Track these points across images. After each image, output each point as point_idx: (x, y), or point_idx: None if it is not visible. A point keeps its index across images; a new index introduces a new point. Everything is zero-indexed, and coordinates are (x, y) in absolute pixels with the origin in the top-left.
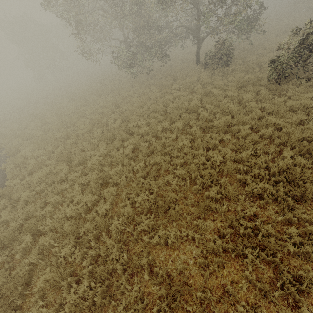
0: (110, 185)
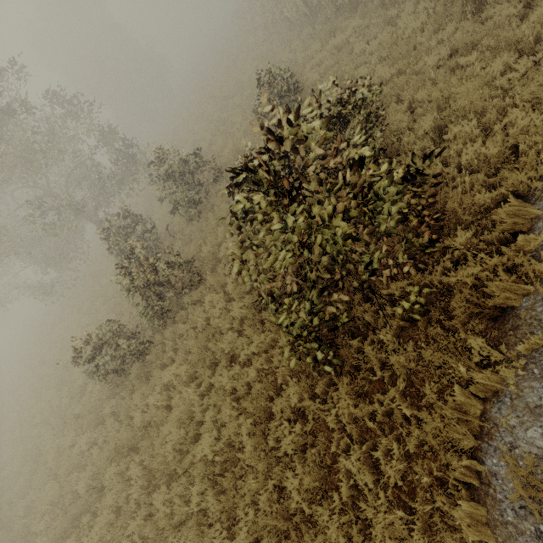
0: (2, 521)
